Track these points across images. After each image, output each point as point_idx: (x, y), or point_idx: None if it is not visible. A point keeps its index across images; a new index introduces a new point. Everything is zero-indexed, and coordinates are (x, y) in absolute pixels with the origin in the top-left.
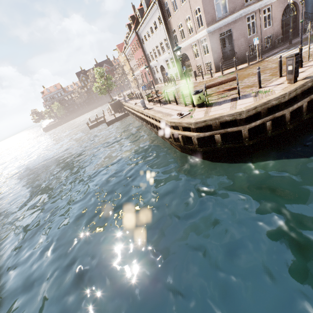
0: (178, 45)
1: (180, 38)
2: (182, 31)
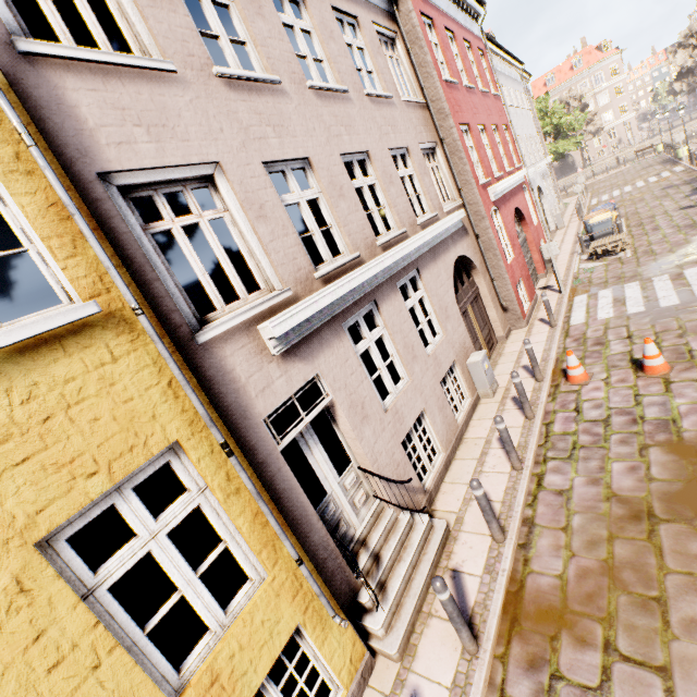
0: None
1: None
2: None
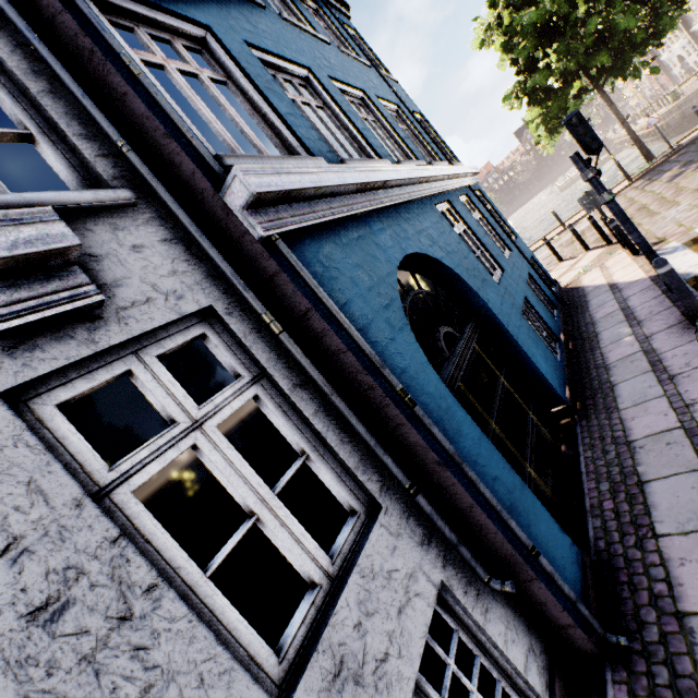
0: (695, 25)
1: (694, 17)
2: (695, 10)
